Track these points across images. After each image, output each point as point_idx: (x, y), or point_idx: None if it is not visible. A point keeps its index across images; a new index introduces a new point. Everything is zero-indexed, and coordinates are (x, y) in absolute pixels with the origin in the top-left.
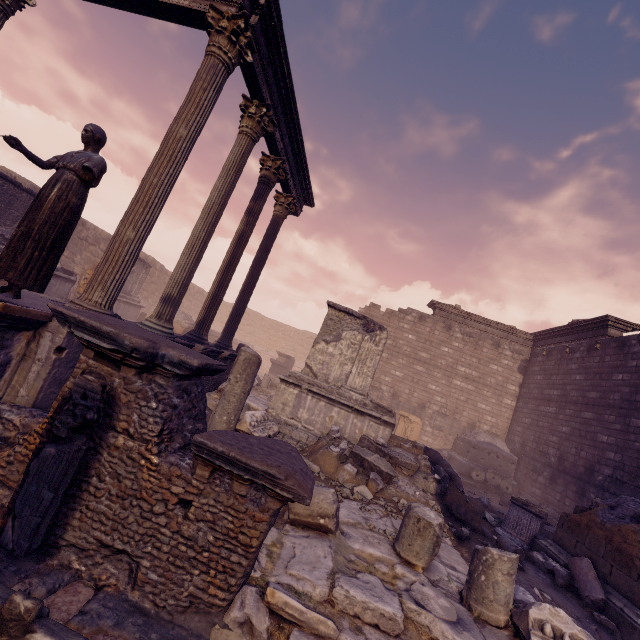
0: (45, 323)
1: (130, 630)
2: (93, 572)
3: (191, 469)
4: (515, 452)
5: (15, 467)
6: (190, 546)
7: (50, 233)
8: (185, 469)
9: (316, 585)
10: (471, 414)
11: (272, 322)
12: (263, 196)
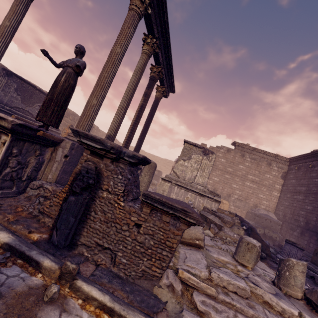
0: (59, 143)
1: (116, 285)
2: (94, 258)
3: (140, 209)
4: (280, 219)
5: (53, 208)
6: (141, 246)
7: (61, 98)
8: (137, 209)
9: (201, 271)
10: (255, 200)
11: (150, 155)
12: (152, 86)
